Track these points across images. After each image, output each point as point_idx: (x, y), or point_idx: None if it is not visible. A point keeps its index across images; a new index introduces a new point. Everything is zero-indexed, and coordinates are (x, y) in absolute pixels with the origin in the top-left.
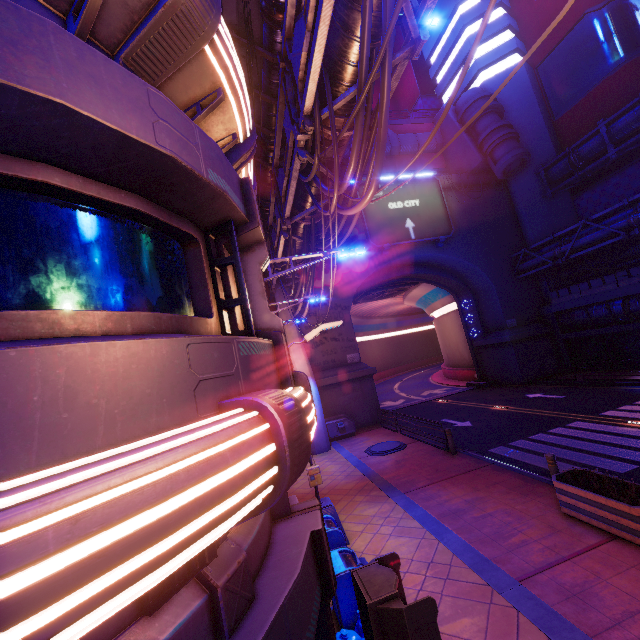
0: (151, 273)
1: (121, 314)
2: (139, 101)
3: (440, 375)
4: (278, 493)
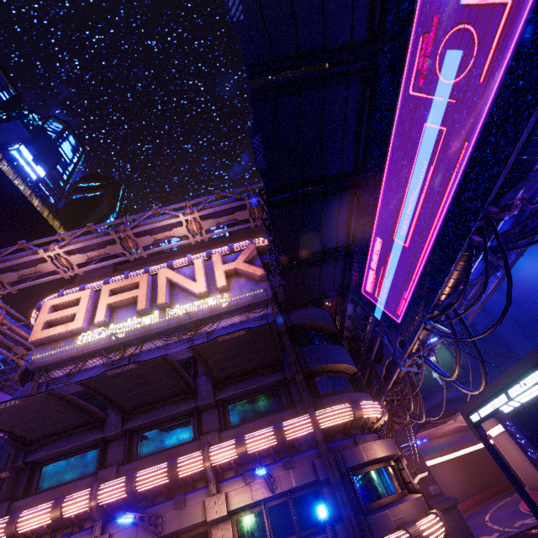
0: (393, 479)
1: (399, 493)
2: (388, 445)
3: None
4: (446, 534)
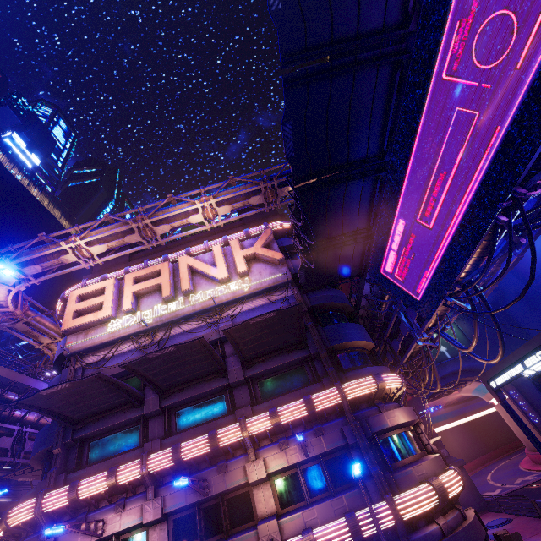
0: (414, 442)
1: (420, 453)
2: (408, 412)
3: (528, 461)
4: (464, 485)
